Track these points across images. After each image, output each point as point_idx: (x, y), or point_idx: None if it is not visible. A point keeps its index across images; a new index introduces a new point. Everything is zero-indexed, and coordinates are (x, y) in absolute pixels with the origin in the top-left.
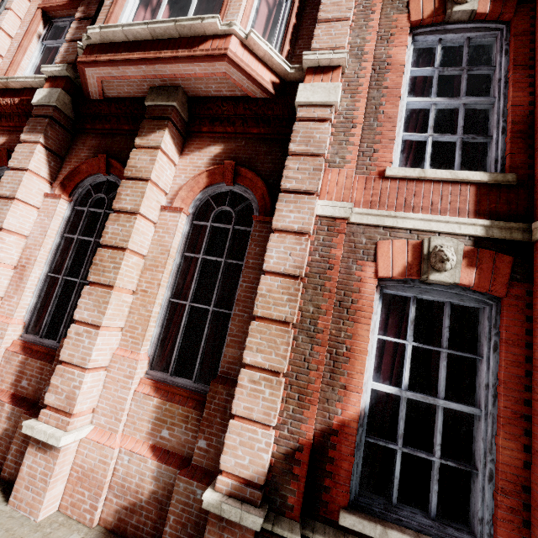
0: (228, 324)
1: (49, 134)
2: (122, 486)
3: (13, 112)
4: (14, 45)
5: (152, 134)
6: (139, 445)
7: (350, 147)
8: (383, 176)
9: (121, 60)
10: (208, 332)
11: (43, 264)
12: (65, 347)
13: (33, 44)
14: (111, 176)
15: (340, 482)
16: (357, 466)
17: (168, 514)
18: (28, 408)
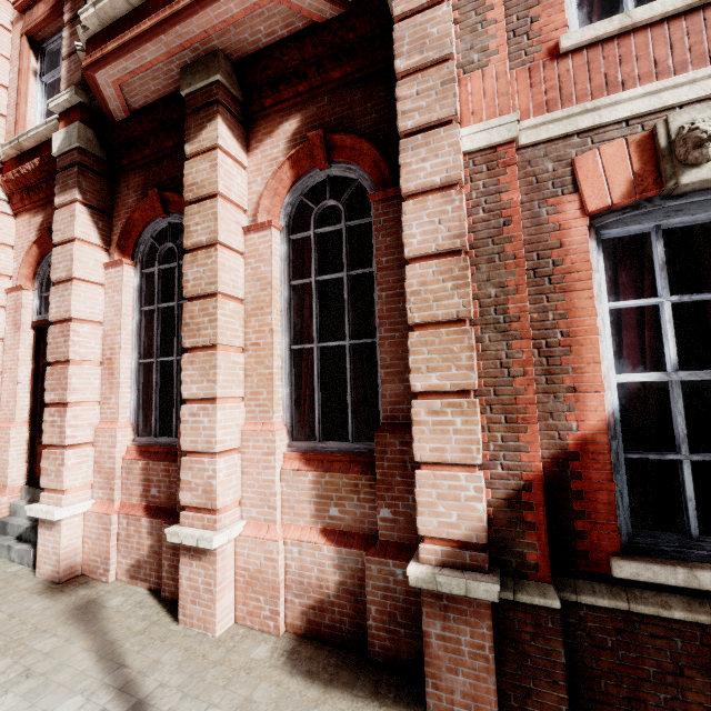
0: (375, 359)
1: (83, 186)
2: (300, 583)
3: (38, 179)
4: (12, 96)
5: (202, 131)
6: (305, 532)
7: (490, 29)
8: (558, 55)
9: (132, 38)
10: (352, 375)
11: (130, 351)
12: (184, 434)
13: (31, 86)
14: (172, 217)
15: (599, 521)
16: (622, 496)
17: (367, 605)
18: (167, 518)
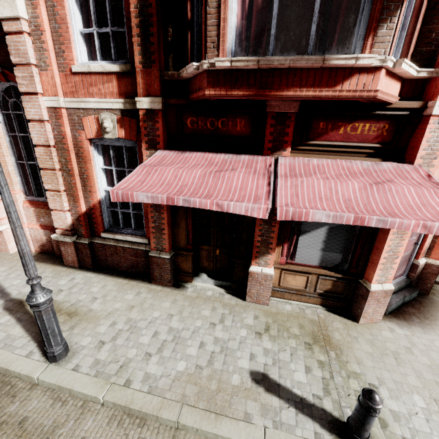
0: None
1: None
2: (36, 239)
3: None
4: None
5: None
6: (35, 225)
7: (45, 53)
8: (73, 72)
9: None
10: None
11: None
12: None
13: None
14: None
15: (99, 224)
16: (105, 219)
17: (53, 244)
18: None
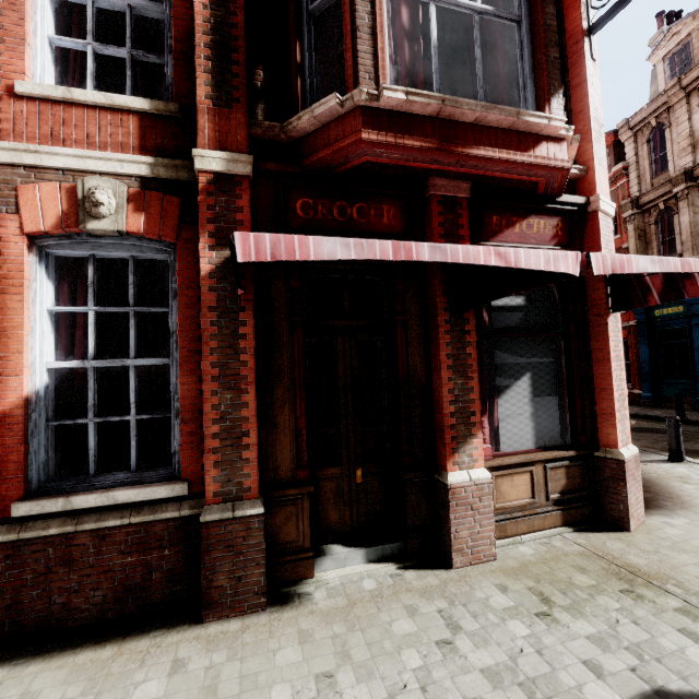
0: None
1: None
2: None
3: None
4: None
5: None
6: None
7: None
8: (15, 94)
9: None
10: None
11: None
12: None
13: None
14: None
15: (9, 476)
16: (36, 454)
17: None
18: None
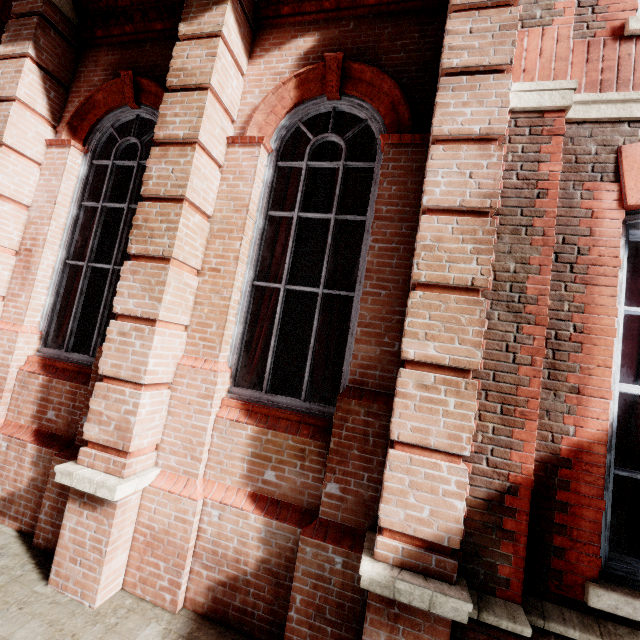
0: (345, 315)
1: (41, 42)
2: (213, 553)
3: None
4: None
5: (206, 13)
6: (231, 493)
7: None
8: (622, 36)
9: None
10: (317, 327)
11: (56, 247)
12: (106, 355)
13: None
14: (142, 109)
15: (581, 540)
16: (606, 515)
17: (292, 593)
18: (60, 449)
